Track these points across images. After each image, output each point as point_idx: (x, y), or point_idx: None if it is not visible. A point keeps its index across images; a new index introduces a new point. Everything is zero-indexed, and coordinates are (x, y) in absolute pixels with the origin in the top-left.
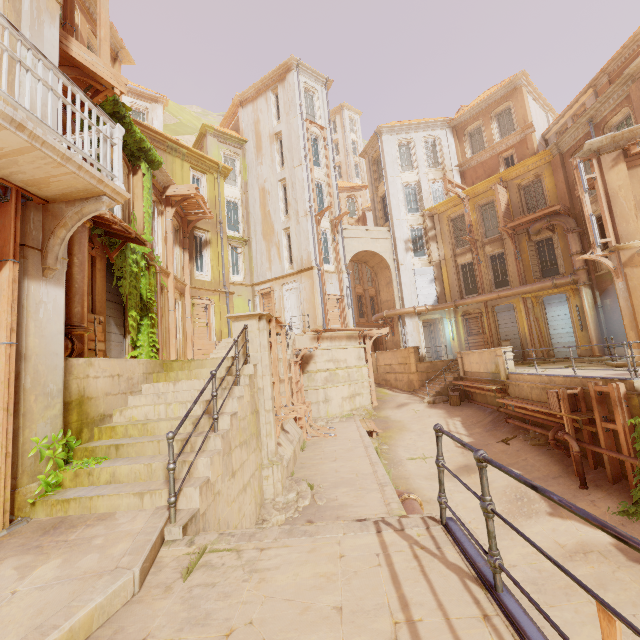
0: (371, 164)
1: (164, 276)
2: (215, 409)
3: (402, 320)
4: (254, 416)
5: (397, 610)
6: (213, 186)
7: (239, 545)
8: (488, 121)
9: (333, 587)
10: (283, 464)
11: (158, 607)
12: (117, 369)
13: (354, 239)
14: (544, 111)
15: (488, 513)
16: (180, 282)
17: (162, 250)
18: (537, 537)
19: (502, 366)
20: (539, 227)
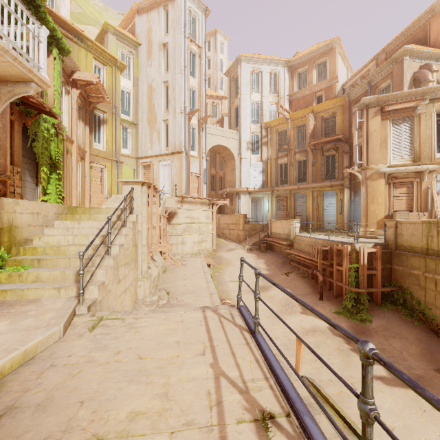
0: (231, 82)
1: (69, 143)
2: (109, 241)
3: (238, 196)
4: (134, 248)
5: (207, 342)
6: (111, 77)
7: (123, 316)
8: (312, 68)
9: (176, 334)
10: (151, 279)
11: (76, 343)
12: (36, 209)
13: (213, 135)
14: (346, 68)
15: (256, 299)
16: (81, 149)
17: (68, 122)
18: (292, 324)
19: (292, 231)
20: (329, 147)
